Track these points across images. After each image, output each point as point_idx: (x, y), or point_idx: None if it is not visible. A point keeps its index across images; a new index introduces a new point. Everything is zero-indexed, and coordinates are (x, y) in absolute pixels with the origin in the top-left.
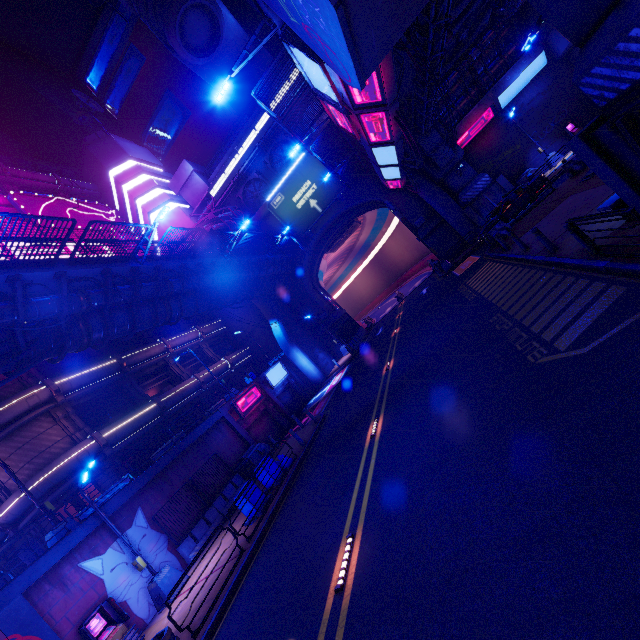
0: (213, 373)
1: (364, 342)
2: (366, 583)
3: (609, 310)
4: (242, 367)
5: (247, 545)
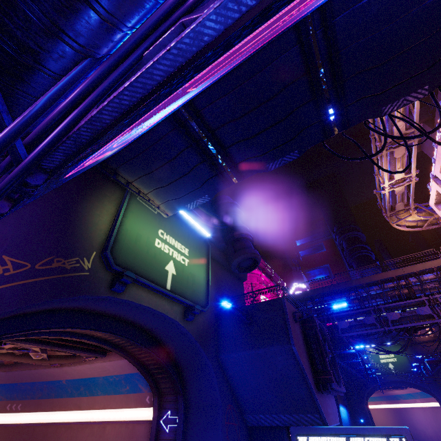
0: None
1: None
2: None
3: None
4: None
5: None
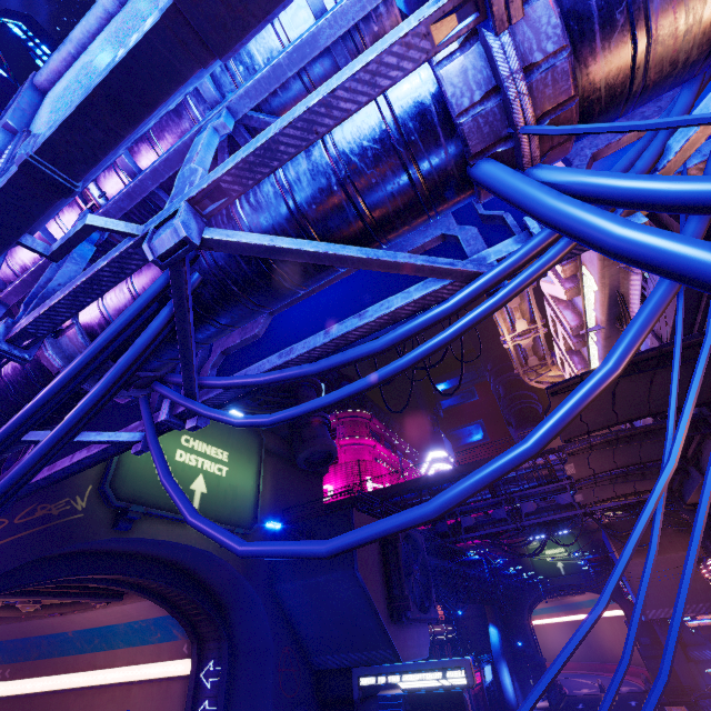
0: (439, 632)
1: (560, 704)
2: None
3: None
4: (447, 640)
5: None
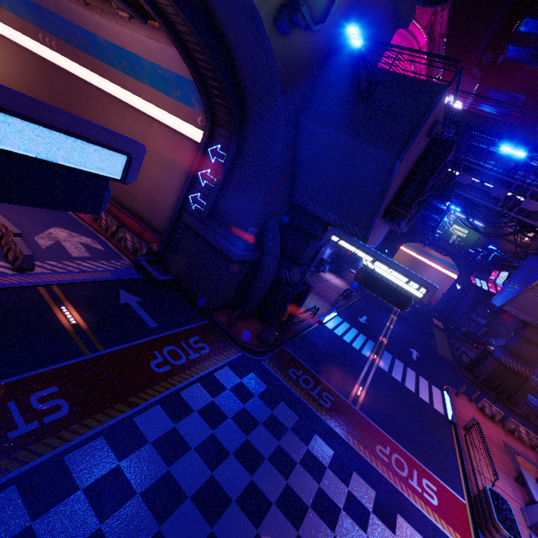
0: None
1: None
2: (395, 330)
3: (448, 358)
4: None
5: (355, 293)
